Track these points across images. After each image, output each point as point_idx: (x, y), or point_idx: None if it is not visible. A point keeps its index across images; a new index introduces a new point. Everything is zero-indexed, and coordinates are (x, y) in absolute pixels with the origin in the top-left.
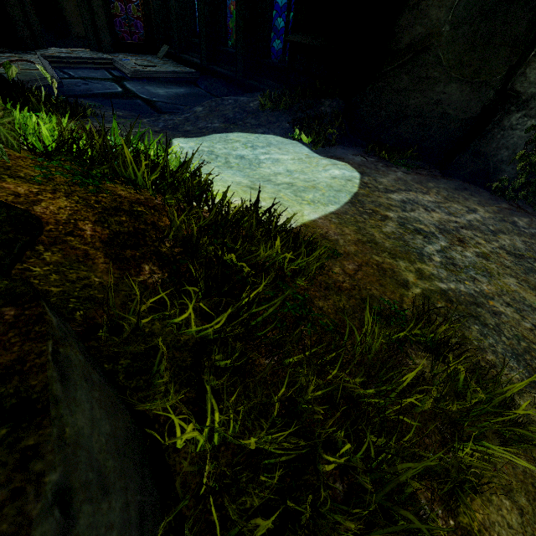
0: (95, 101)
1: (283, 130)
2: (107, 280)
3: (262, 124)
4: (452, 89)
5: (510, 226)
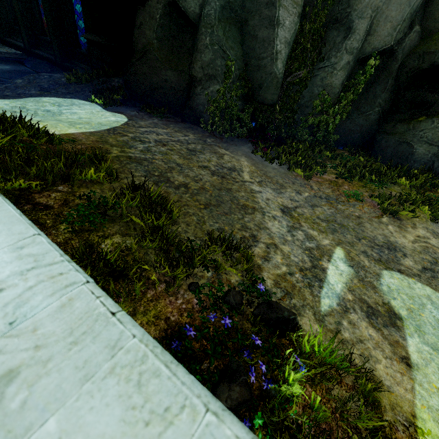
0: None
1: (86, 96)
2: None
3: (71, 92)
4: (169, 73)
5: (201, 142)
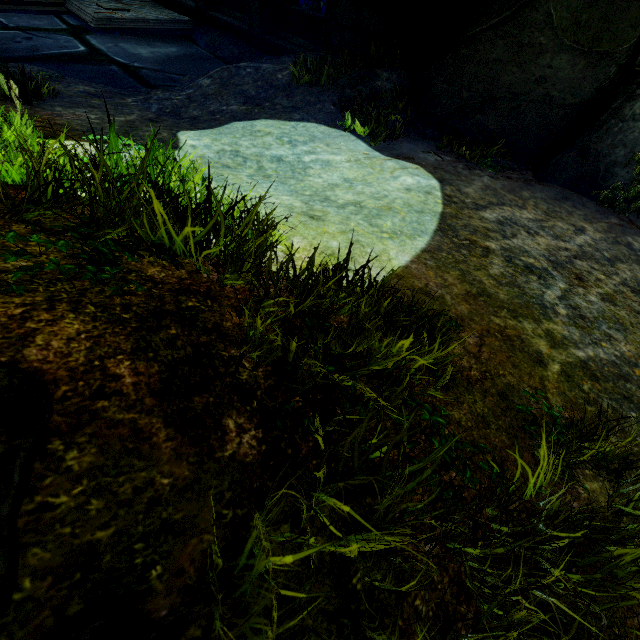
0: (49, 68)
1: (328, 115)
2: (181, 477)
3: (298, 106)
4: (562, 61)
5: (626, 250)
